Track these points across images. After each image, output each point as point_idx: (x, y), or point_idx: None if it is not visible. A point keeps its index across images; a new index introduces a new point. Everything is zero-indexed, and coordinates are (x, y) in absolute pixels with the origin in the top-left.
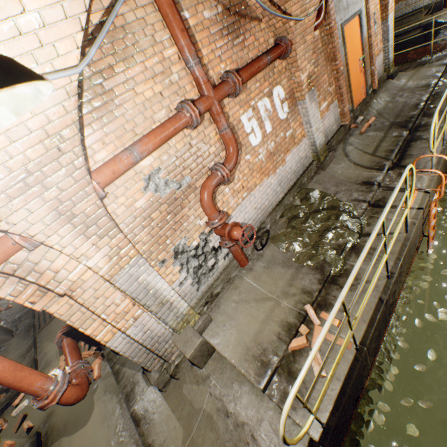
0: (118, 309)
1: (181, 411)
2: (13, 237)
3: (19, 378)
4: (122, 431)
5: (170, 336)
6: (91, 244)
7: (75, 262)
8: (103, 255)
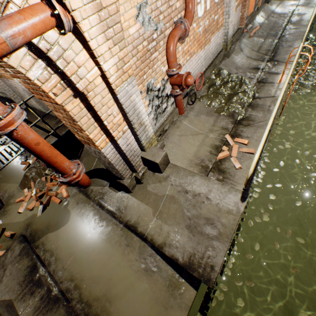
0: (114, 120)
1: (148, 200)
2: (54, 5)
3: (53, 154)
4: (101, 221)
5: (140, 153)
6: (108, 48)
7: (92, 63)
8: (113, 64)
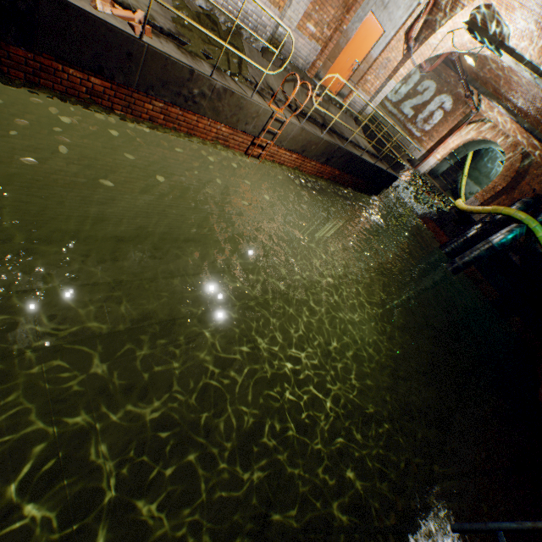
0: None
1: None
2: None
3: None
4: None
5: None
6: None
7: None
8: None
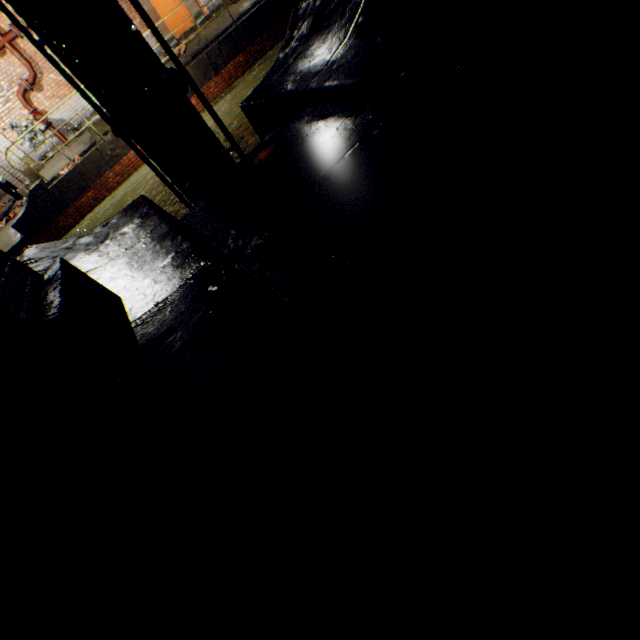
0: None
1: None
2: None
3: None
4: None
5: (22, 170)
6: None
7: None
8: None
